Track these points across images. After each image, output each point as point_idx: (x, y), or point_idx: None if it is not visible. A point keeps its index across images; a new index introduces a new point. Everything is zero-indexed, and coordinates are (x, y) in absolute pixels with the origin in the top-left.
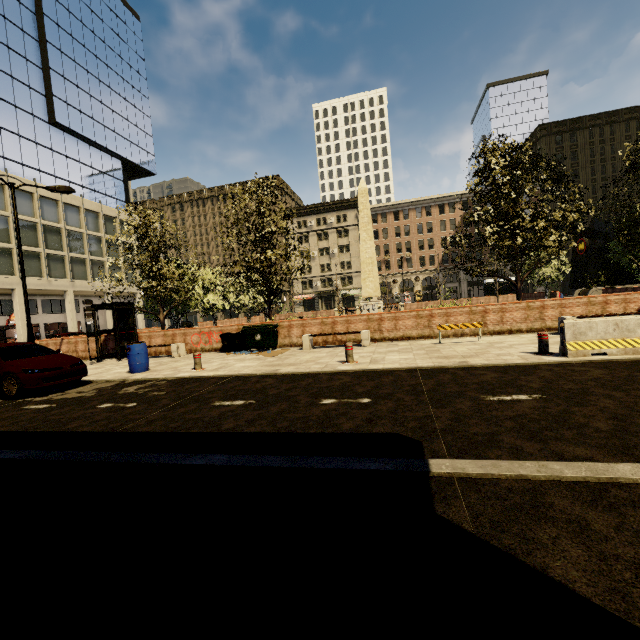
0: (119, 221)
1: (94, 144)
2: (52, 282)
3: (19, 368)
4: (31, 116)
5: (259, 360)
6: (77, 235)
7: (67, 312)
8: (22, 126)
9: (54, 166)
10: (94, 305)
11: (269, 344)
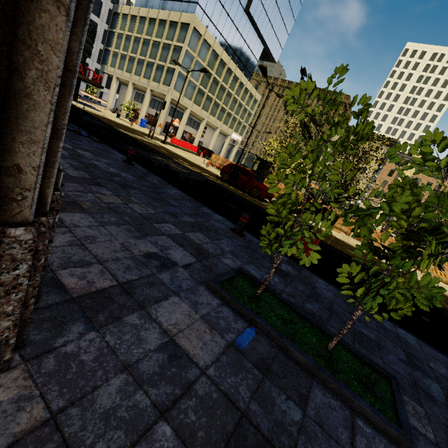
0: (245, 88)
1: (258, 31)
2: (202, 112)
3: (262, 187)
4: (239, 3)
5: (334, 231)
6: (223, 89)
7: (199, 131)
8: (232, 9)
9: (233, 40)
10: (258, 157)
11: (332, 223)
